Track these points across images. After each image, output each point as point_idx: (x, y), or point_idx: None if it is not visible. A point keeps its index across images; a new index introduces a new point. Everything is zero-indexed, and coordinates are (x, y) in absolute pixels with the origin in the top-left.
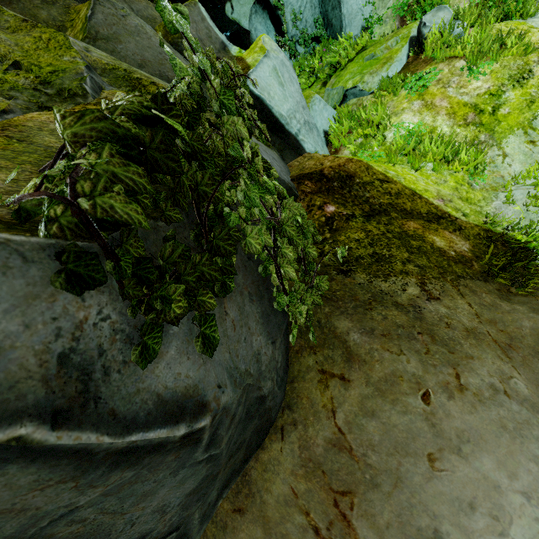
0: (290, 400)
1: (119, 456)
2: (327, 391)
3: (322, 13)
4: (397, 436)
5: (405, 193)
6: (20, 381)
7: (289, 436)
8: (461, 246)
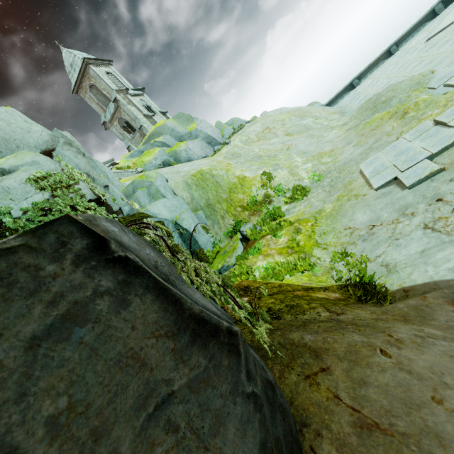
0: (301, 418)
1: (195, 325)
2: (320, 387)
3: (188, 248)
4: (397, 393)
5: (283, 284)
6: (145, 261)
7: (322, 449)
8: (334, 295)
